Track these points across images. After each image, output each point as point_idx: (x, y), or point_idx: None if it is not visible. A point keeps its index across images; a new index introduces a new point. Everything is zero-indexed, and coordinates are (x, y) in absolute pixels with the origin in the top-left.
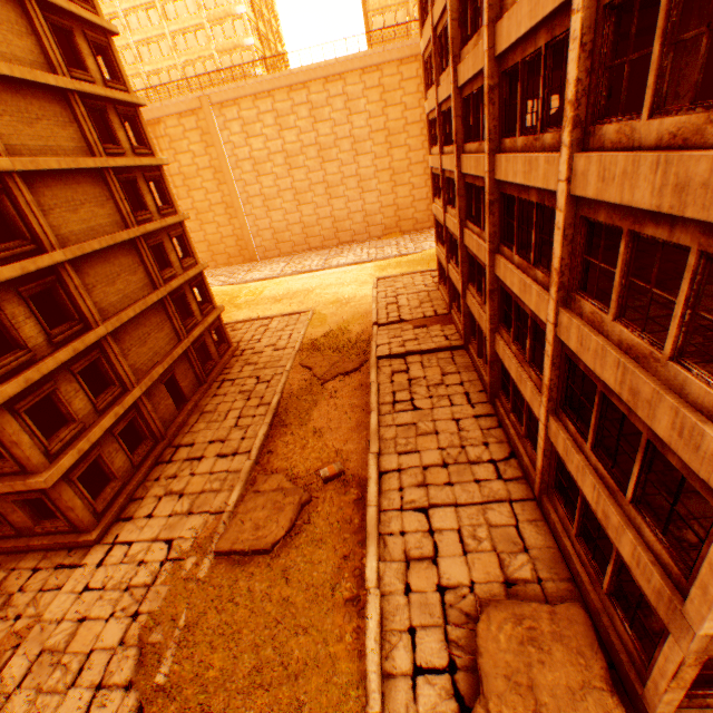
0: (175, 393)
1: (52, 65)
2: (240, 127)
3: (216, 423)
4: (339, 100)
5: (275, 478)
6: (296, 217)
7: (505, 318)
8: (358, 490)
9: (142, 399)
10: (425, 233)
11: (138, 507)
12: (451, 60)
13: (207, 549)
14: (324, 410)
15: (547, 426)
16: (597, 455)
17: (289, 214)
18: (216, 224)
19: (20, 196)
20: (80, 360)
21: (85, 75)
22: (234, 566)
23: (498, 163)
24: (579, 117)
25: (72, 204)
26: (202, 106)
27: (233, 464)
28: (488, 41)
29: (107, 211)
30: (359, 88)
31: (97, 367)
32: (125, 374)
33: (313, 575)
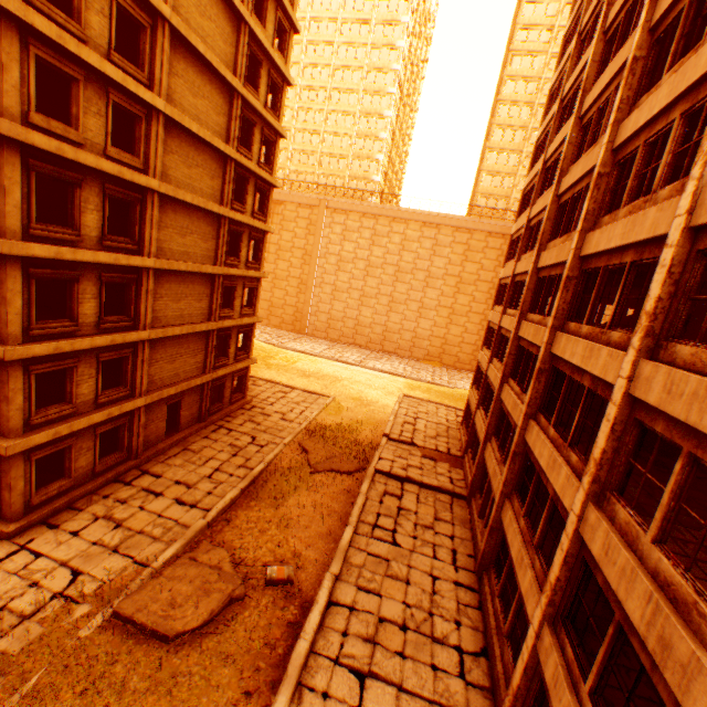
0: (172, 418)
1: (229, 138)
2: (341, 230)
3: (193, 465)
4: (428, 241)
5: (219, 552)
6: (354, 313)
7: (521, 486)
8: (297, 611)
9: (140, 409)
10: (462, 372)
11: (71, 517)
12: (537, 246)
13: (108, 603)
14: (302, 500)
15: (539, 634)
16: (596, 706)
17: (349, 308)
18: (285, 292)
19: (150, 209)
20: (112, 351)
21: (247, 152)
22: (124, 640)
23: (558, 339)
24: (654, 328)
25: (185, 230)
26: (319, 205)
27: (186, 515)
28: (577, 243)
29: (207, 245)
30: (448, 239)
31: (121, 363)
32: (140, 380)
33: (202, 699)
